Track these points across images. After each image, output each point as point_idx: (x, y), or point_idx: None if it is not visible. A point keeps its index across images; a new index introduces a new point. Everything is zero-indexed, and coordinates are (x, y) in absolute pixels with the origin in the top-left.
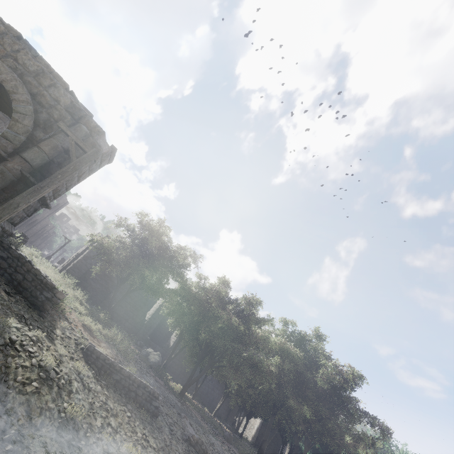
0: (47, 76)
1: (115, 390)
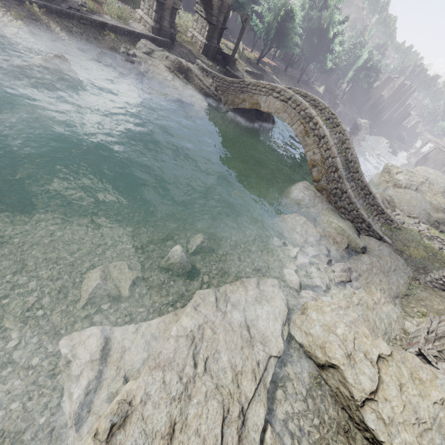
0: None
1: (254, 78)
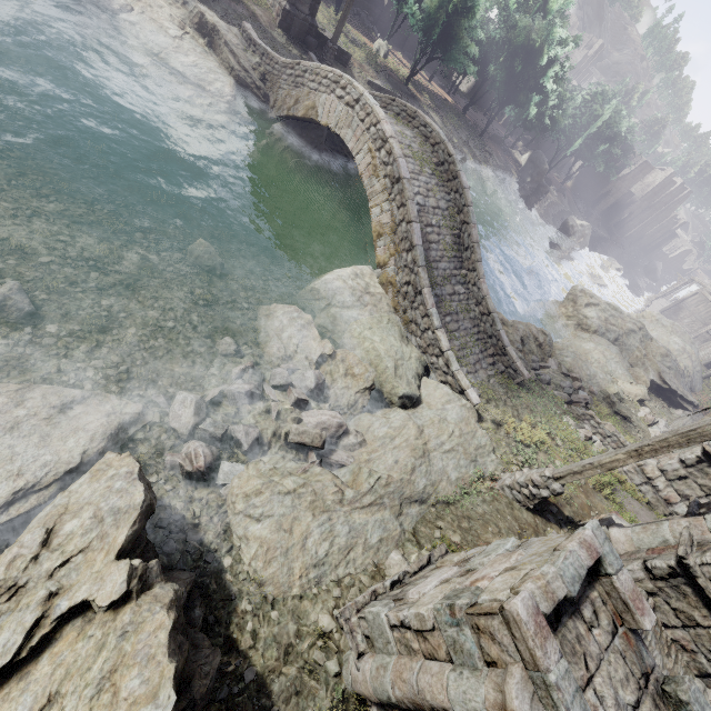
0: None
1: None
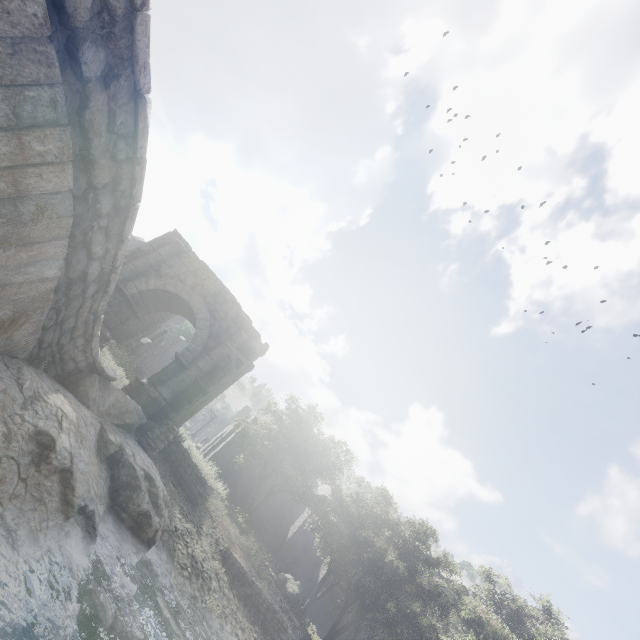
0: (222, 295)
1: (245, 605)
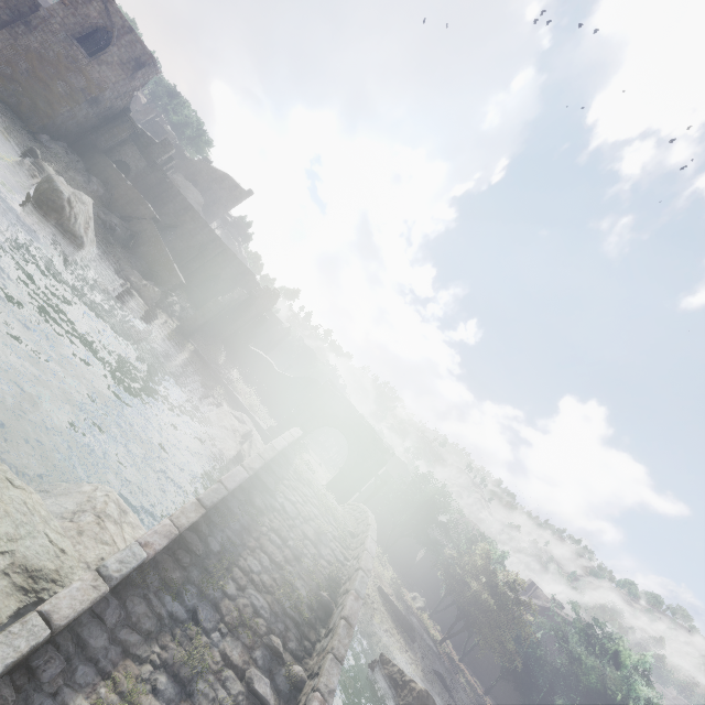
0: (362, 424)
1: (391, 615)
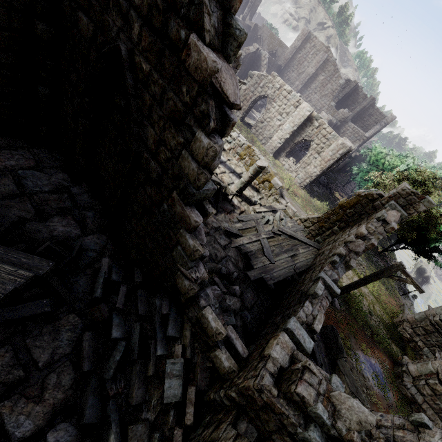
0: None
1: None
